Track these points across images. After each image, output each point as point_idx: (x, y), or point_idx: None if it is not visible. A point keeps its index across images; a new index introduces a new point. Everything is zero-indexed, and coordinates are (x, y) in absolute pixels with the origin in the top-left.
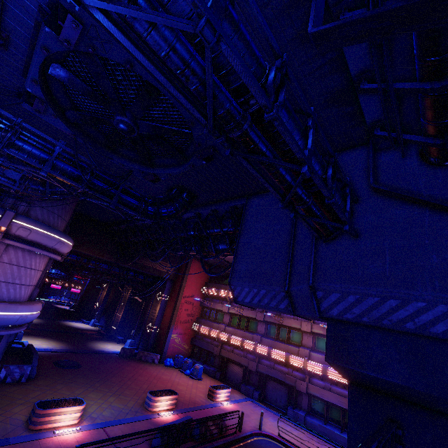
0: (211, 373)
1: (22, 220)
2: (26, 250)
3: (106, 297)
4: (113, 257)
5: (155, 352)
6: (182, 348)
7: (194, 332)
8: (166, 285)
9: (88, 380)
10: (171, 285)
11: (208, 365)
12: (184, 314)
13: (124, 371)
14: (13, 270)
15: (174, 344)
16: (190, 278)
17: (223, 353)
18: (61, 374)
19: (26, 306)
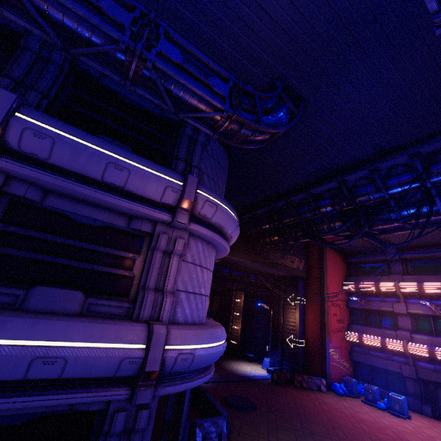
0: (410, 405)
1: (205, 190)
2: (204, 242)
3: (209, 307)
4: (243, 255)
5: (309, 374)
6: (342, 366)
7: (350, 343)
8: (299, 285)
9: (290, 434)
10: (303, 284)
11: (395, 391)
12: (334, 321)
13: (308, 409)
14: (197, 274)
15: (334, 362)
16: (329, 272)
17: (424, 375)
18: (250, 425)
19: (222, 330)
